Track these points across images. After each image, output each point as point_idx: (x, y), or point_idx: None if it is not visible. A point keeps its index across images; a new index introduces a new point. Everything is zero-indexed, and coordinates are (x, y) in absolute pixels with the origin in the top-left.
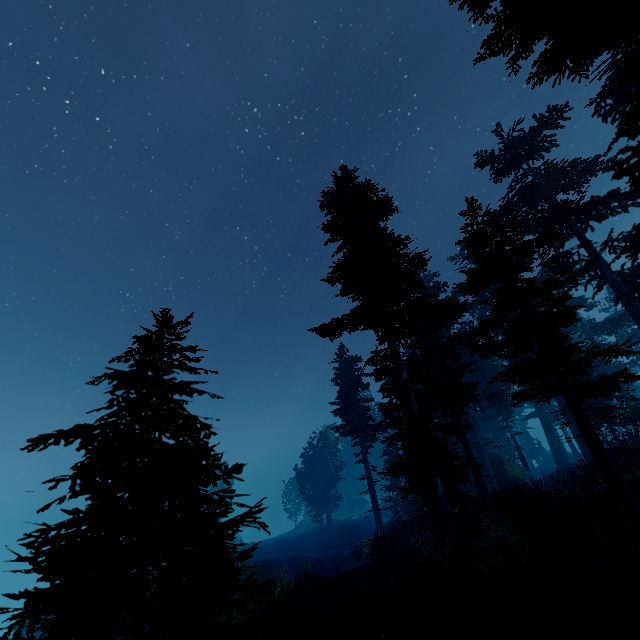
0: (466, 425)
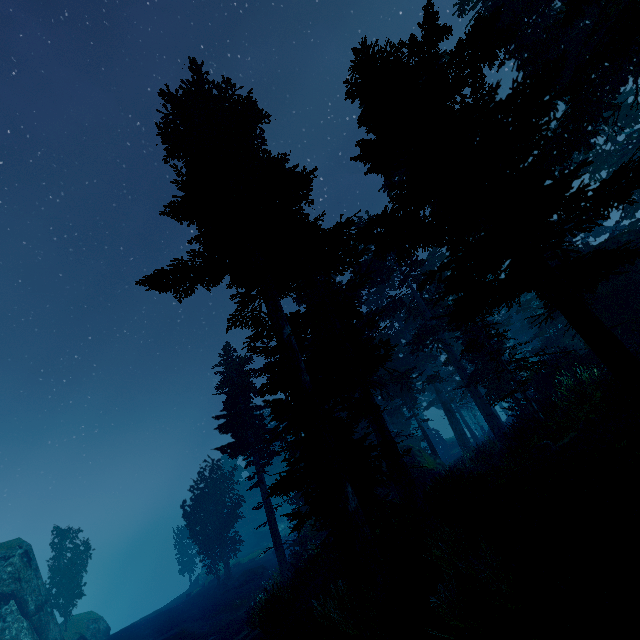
0: None
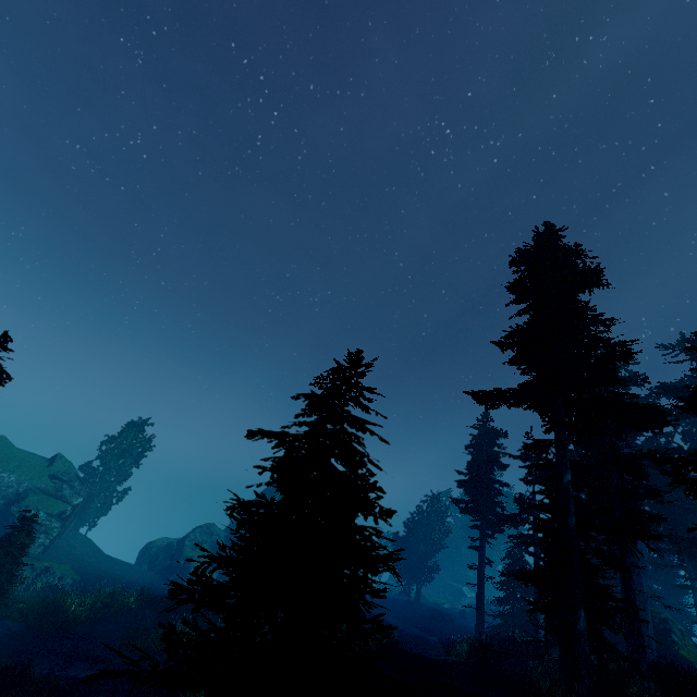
0: (632, 563)
